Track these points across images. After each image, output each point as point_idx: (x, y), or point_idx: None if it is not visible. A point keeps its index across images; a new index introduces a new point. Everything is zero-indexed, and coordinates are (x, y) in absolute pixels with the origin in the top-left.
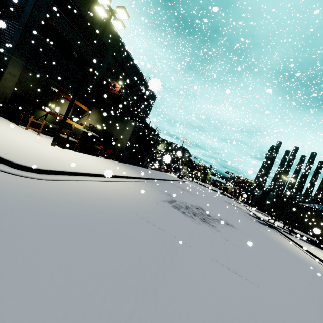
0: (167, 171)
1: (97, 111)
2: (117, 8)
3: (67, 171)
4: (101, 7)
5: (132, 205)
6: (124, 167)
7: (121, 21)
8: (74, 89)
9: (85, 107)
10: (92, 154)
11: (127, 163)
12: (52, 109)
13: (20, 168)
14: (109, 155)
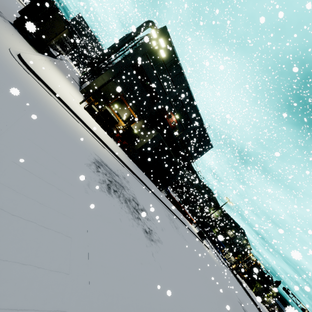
0: (190, 220)
1: (142, 122)
2: (160, 39)
3: (46, 83)
4: (154, 41)
5: (50, 110)
6: (121, 153)
7: (164, 50)
8: (137, 104)
9: (135, 115)
10: (107, 131)
11: (139, 167)
12: (115, 109)
13: (21, 60)
14: (120, 142)
